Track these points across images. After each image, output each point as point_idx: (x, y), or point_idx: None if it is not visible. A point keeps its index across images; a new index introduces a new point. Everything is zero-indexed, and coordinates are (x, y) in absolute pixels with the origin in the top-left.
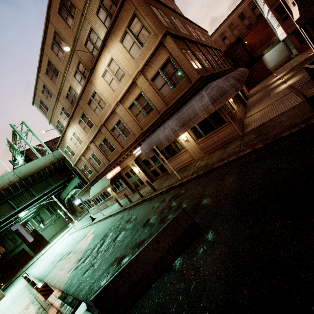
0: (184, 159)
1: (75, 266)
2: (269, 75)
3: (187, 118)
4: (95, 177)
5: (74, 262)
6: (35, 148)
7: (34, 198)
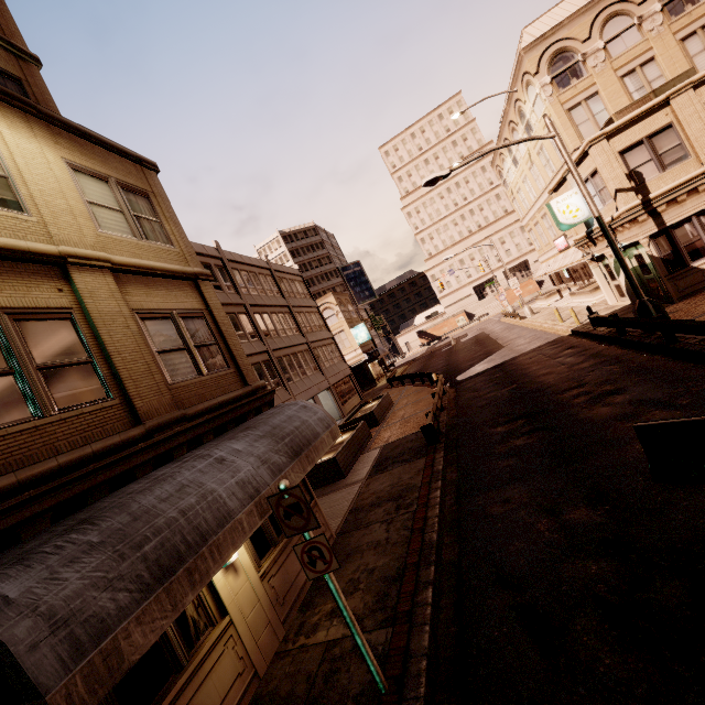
0: (216, 699)
1: None
2: None
3: (300, 438)
4: None
5: None
6: None
7: None
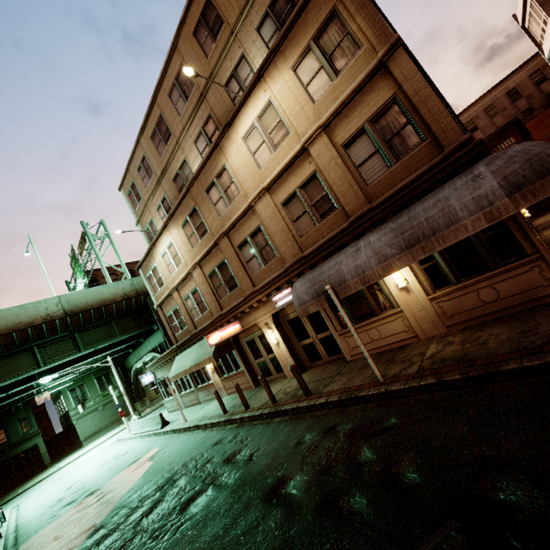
0: (390, 332)
1: (80, 545)
2: None
3: (424, 230)
4: (189, 337)
5: (85, 529)
6: (112, 269)
7: (77, 354)
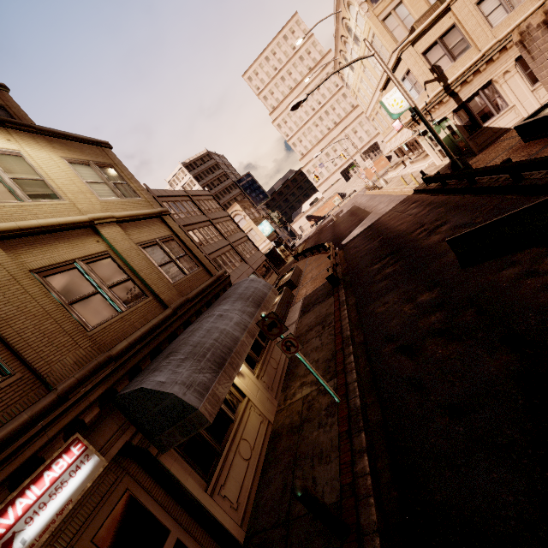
0: (254, 432)
1: None
2: None
3: (257, 297)
4: None
5: None
6: None
7: None
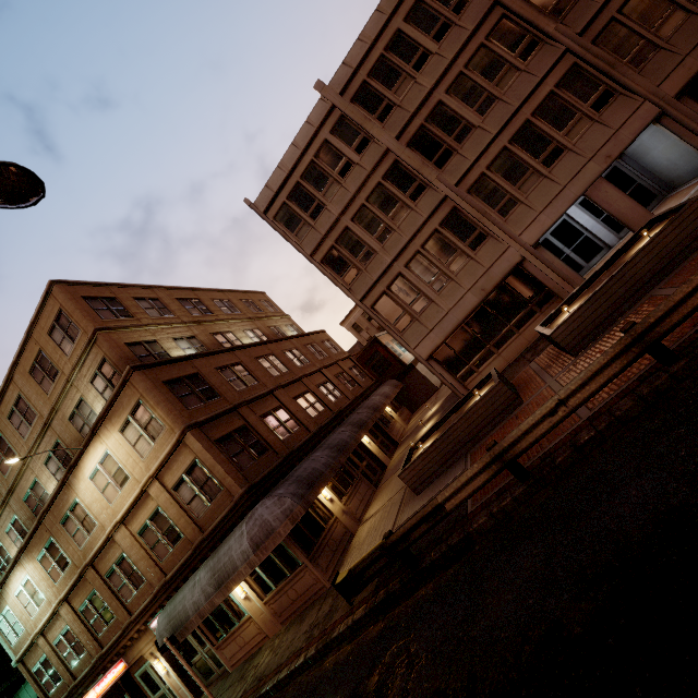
0: (250, 636)
1: None
2: (436, 390)
3: (224, 573)
4: (68, 694)
5: None
6: None
7: None
